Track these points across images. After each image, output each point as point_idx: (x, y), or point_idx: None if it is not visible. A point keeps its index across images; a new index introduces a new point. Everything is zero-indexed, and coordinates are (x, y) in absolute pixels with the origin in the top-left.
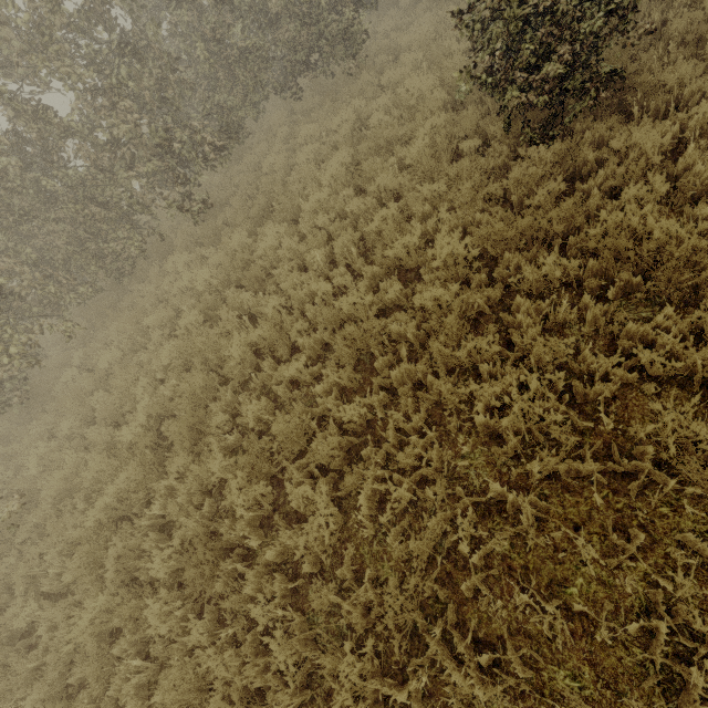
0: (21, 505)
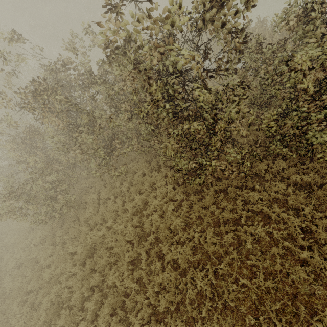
0: (73, 215)
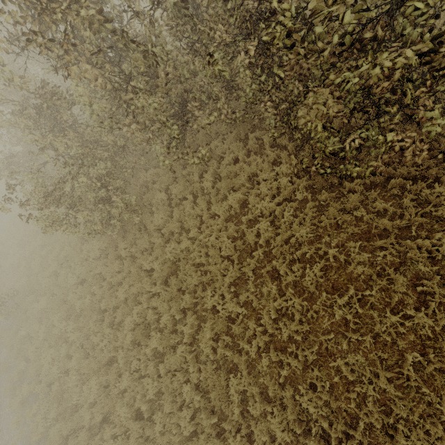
0: (138, 223)
